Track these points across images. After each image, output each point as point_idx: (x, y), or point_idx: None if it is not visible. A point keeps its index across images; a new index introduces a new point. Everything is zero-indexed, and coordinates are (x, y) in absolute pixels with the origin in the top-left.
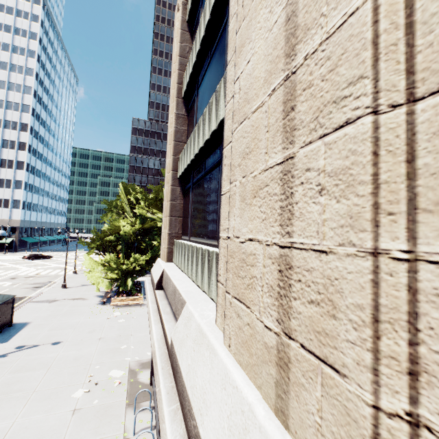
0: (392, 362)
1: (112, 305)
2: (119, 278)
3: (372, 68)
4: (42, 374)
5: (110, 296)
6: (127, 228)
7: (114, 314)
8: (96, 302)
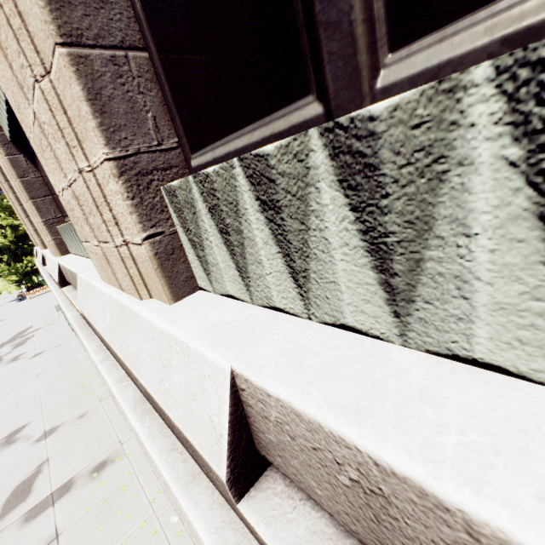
0: (36, 237)
1: (29, 298)
2: (22, 280)
3: (22, 215)
4: (5, 326)
5: (24, 297)
6: (2, 240)
7: (34, 300)
8: (14, 303)
